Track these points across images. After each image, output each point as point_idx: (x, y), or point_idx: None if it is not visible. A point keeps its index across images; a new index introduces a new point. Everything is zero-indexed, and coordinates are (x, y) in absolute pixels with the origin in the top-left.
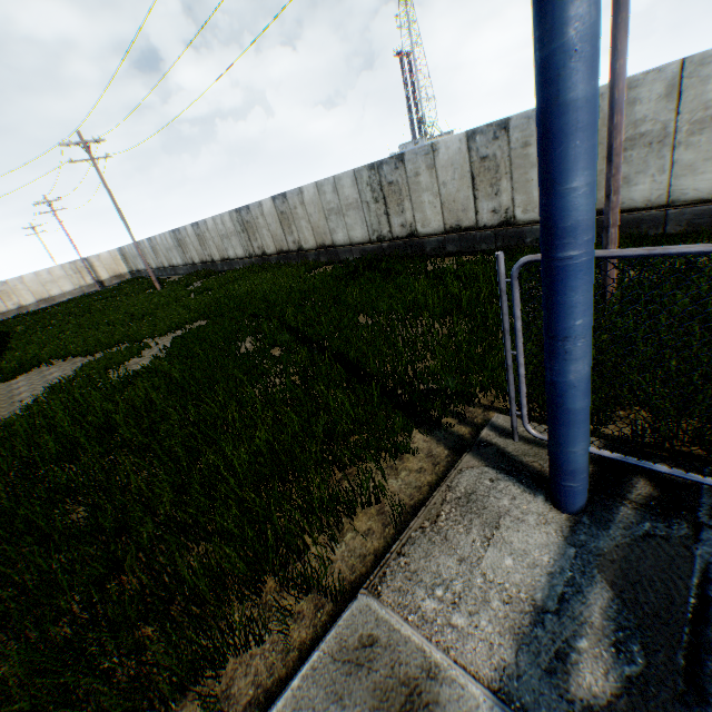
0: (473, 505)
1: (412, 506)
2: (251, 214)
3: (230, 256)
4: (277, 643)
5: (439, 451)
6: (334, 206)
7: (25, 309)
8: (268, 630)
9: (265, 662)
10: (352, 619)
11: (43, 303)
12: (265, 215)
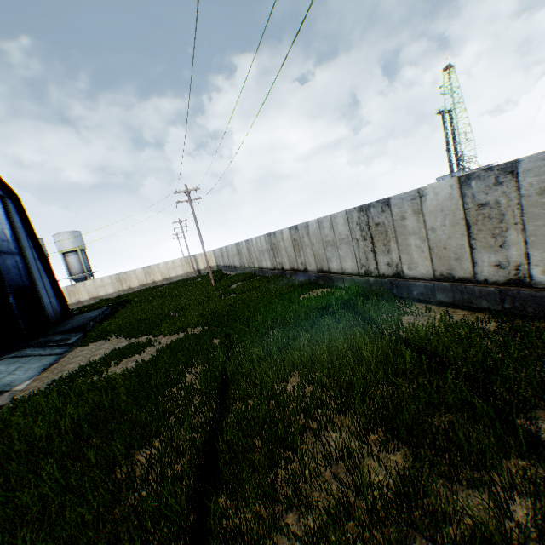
0: None
1: None
2: (276, 238)
3: (263, 266)
4: None
5: None
6: (330, 239)
7: (155, 283)
8: None
9: None
10: None
11: (165, 280)
12: (284, 240)
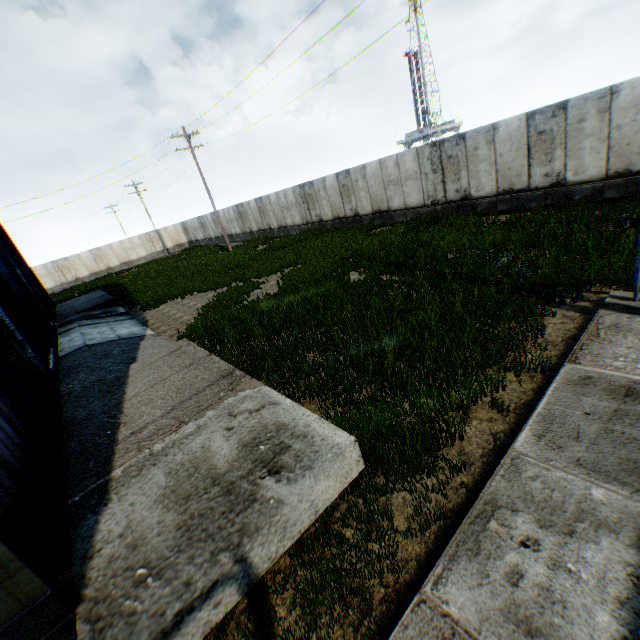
0: (620, 328)
1: (567, 337)
2: (314, 188)
3: (288, 224)
4: (514, 390)
5: (570, 314)
6: (394, 178)
7: (111, 270)
8: (506, 385)
9: (512, 396)
10: (567, 372)
11: (125, 265)
12: (327, 188)
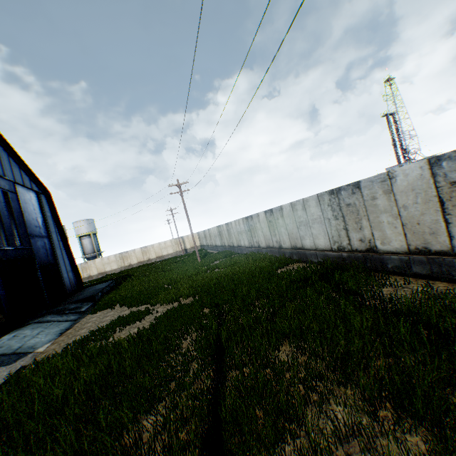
0: None
1: None
2: (253, 220)
3: (242, 244)
4: None
5: None
6: (303, 219)
7: (150, 261)
8: None
9: None
10: None
11: (158, 258)
12: (260, 222)
